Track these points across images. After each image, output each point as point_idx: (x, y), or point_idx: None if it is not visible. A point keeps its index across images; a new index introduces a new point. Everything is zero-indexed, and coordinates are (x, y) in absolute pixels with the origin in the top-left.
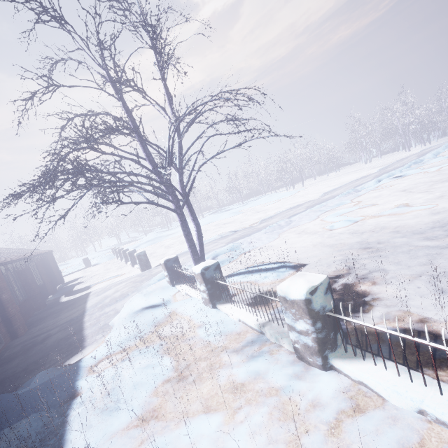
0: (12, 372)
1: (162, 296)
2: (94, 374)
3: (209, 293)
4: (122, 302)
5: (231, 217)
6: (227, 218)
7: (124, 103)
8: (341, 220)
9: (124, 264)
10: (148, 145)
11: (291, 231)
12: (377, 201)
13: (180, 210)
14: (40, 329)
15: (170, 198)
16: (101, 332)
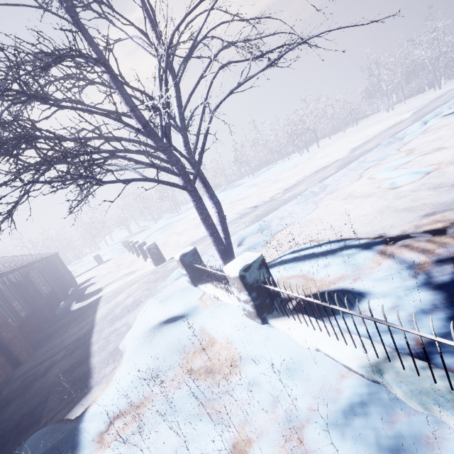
0: (3, 428)
1: (183, 302)
2: (99, 453)
3: (255, 305)
4: (135, 313)
5: (244, 192)
6: (240, 193)
7: (83, 28)
8: (404, 174)
9: (136, 258)
10: (132, 97)
11: (331, 197)
12: (440, 144)
13: (191, 185)
14: (45, 352)
15: (175, 170)
16: (112, 362)
